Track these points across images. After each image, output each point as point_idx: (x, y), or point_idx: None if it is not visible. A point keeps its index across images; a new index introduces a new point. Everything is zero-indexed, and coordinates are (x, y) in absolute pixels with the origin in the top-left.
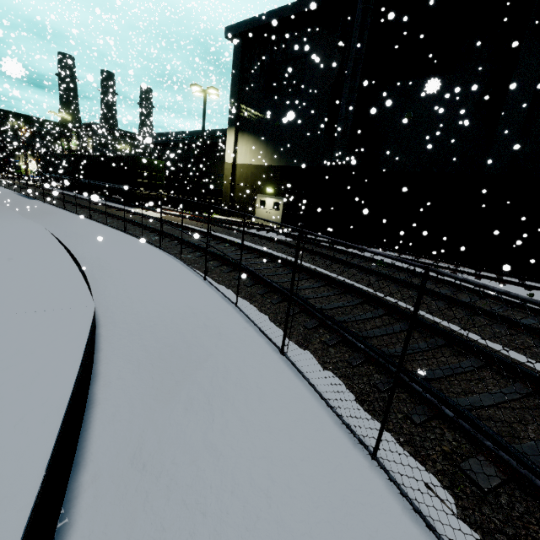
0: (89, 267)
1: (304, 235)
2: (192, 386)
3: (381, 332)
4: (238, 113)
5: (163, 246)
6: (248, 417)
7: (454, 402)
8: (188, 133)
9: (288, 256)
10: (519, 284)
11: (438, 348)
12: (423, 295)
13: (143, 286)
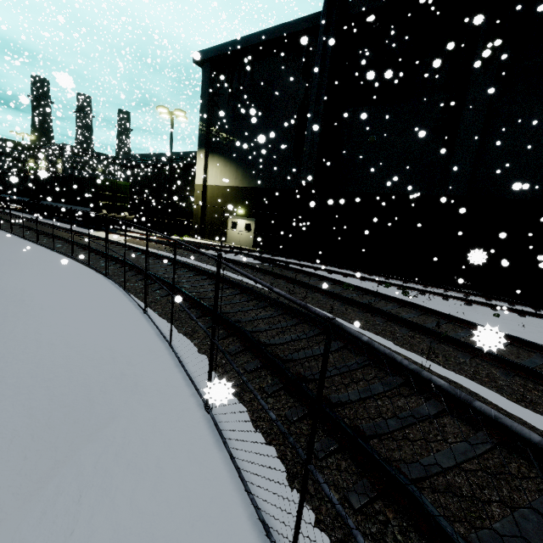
0: (6, 302)
1: (274, 257)
2: (69, 471)
3: (334, 371)
4: (208, 135)
5: (110, 274)
6: (126, 521)
7: (401, 475)
8: (161, 155)
9: (251, 281)
10: (485, 304)
11: (396, 389)
12: (388, 321)
13: (62, 324)
